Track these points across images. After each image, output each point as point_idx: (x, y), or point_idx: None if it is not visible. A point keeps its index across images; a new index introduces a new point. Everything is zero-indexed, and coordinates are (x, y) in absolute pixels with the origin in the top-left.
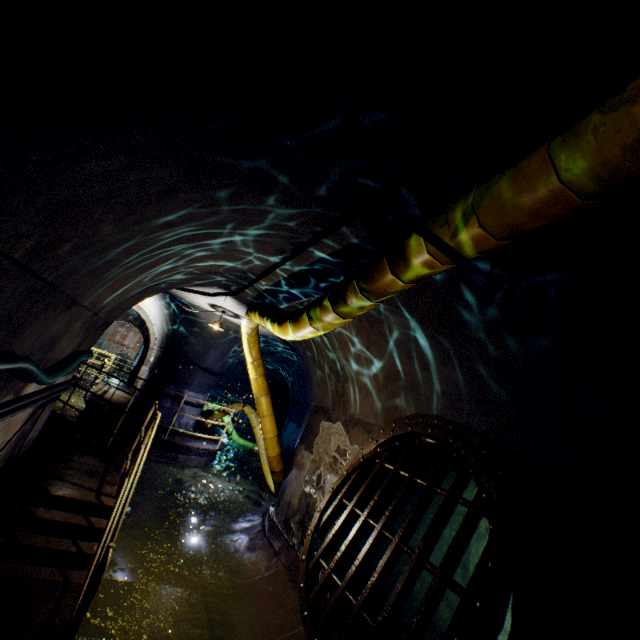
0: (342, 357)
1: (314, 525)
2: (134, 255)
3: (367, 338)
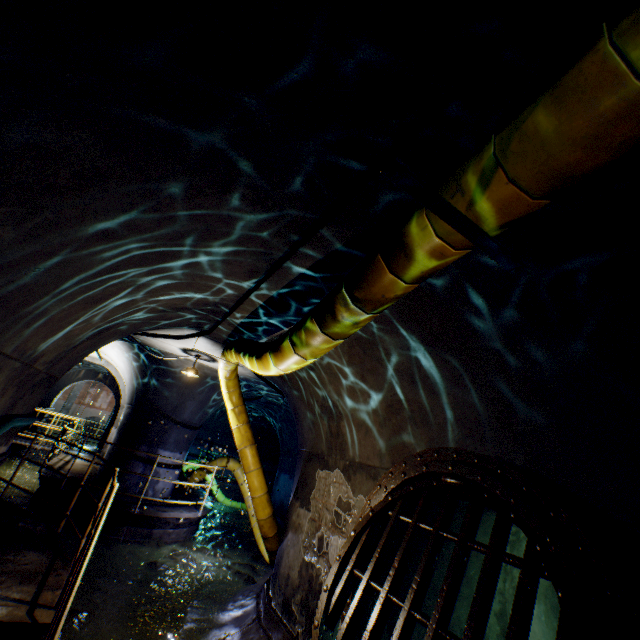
0: (334, 391)
1: (321, 612)
2: (65, 281)
3: (360, 365)
